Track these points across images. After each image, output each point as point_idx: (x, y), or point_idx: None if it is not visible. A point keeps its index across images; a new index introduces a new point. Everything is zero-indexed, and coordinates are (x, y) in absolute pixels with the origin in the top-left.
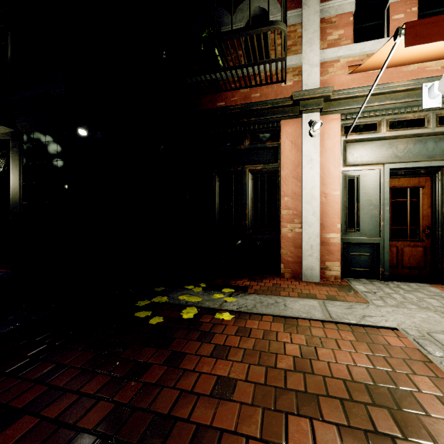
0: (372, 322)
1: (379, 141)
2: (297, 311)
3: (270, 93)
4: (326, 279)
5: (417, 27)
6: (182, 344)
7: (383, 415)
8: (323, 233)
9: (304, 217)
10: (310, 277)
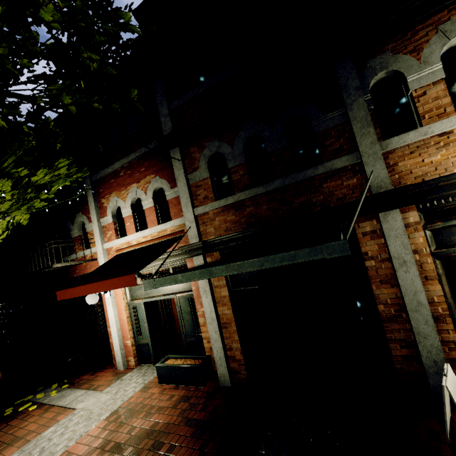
0: (75, 406)
1: (140, 285)
2: (64, 401)
3: (93, 265)
4: (130, 366)
5: (59, 293)
6: (1, 424)
7: (6, 446)
8: (125, 341)
9: (112, 334)
10: (120, 368)
